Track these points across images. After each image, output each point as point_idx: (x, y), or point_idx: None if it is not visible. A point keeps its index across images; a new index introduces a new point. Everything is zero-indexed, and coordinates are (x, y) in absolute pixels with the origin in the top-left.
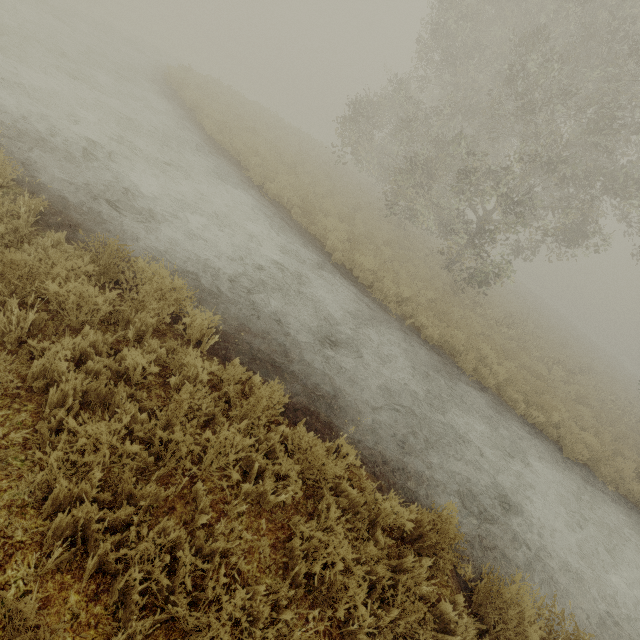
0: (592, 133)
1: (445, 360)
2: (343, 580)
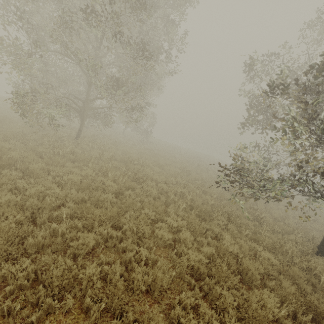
0: None
1: None
2: None
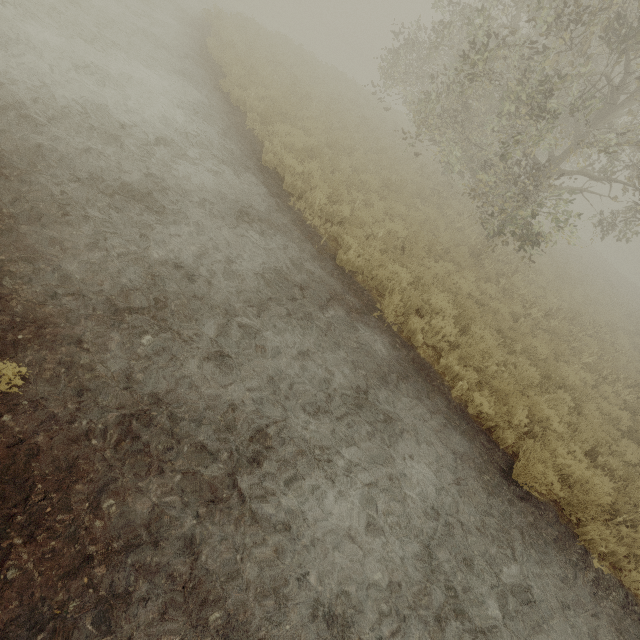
0: None
1: (357, 294)
2: None
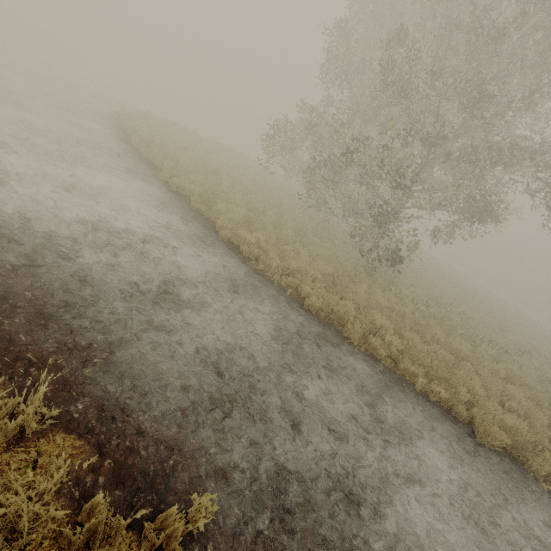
0: (465, 108)
1: (328, 329)
2: None
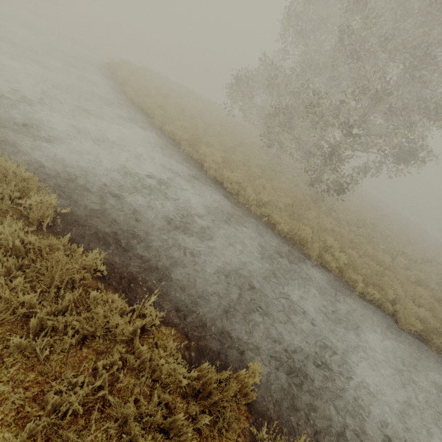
0: (408, 69)
1: (294, 248)
2: (74, 438)
